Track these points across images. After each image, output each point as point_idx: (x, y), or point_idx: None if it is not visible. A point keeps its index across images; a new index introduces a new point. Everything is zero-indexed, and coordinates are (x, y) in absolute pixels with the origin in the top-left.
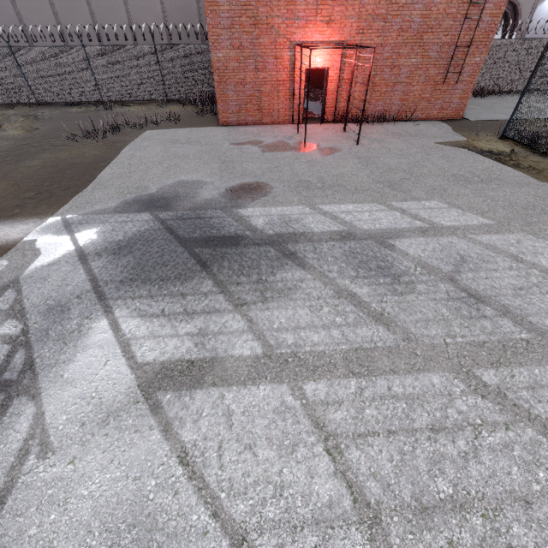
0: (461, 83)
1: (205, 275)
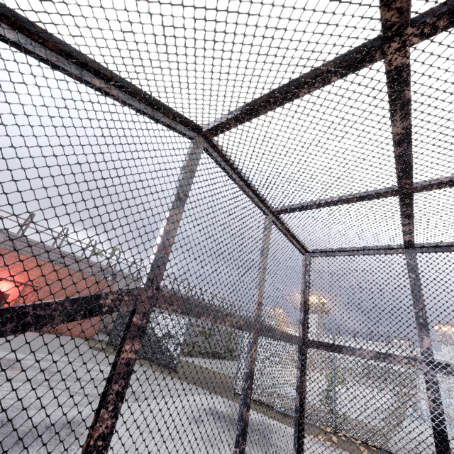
0: (93, 319)
1: None
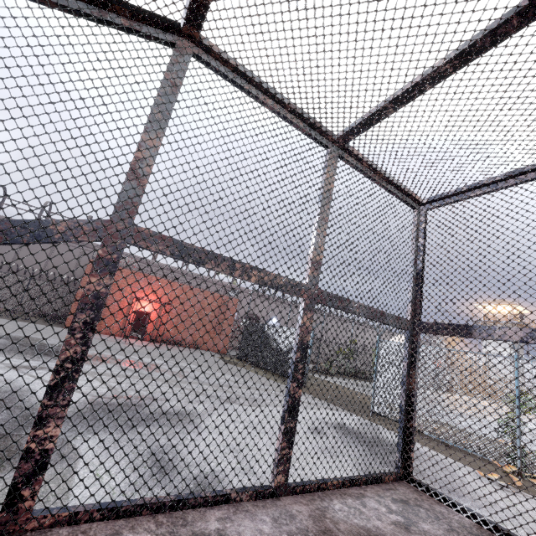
0: (223, 335)
1: (47, 356)
